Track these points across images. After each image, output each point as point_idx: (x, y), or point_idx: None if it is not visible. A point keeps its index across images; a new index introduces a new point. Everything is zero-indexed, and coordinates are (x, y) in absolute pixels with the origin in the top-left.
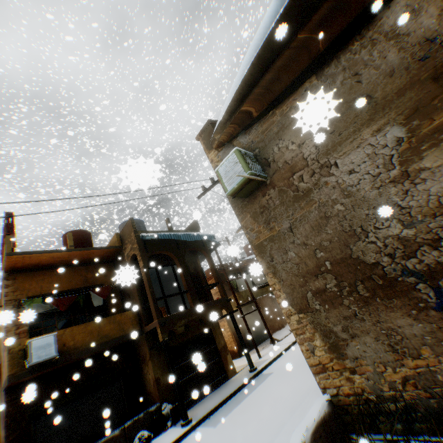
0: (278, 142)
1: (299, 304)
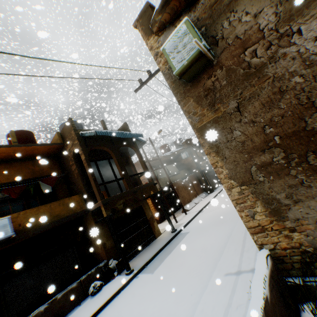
0: (229, 15)
1: (241, 177)
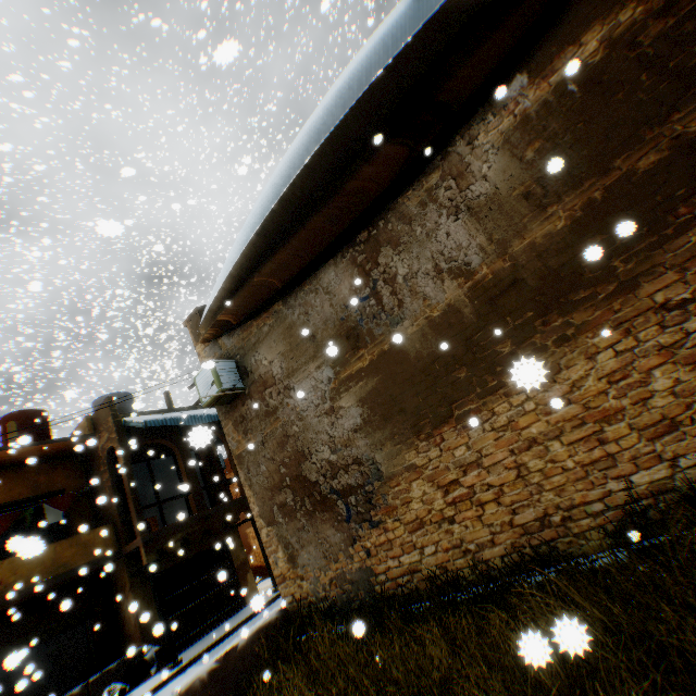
0: (255, 354)
1: (268, 517)
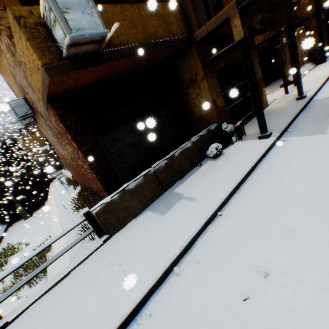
0: None
1: None
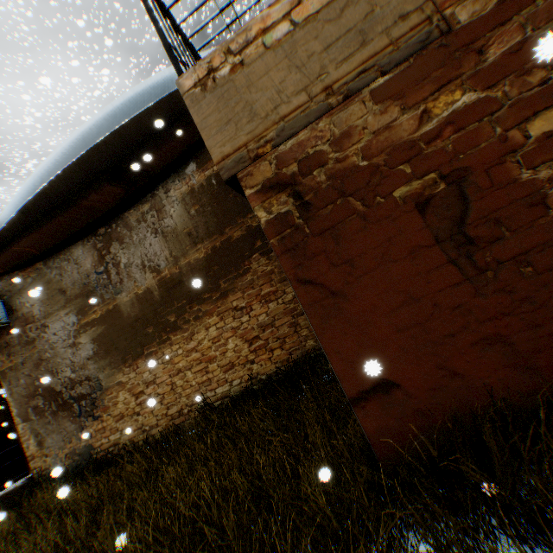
0: (21, 297)
1: (25, 416)
